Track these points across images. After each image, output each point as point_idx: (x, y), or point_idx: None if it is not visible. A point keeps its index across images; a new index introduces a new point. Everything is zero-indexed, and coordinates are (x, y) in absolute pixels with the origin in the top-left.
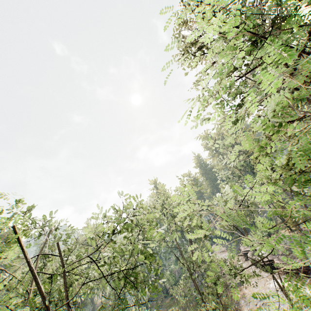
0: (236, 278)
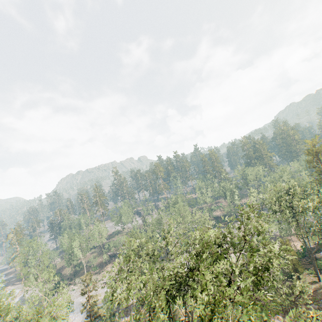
0: None
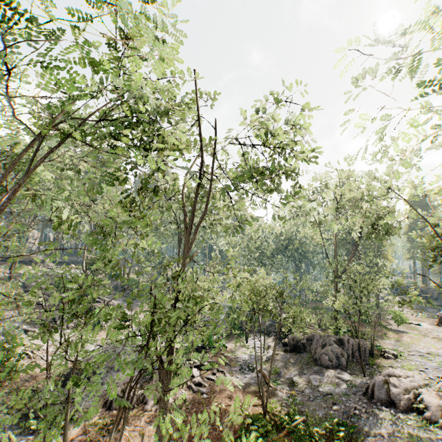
0: (401, 327)
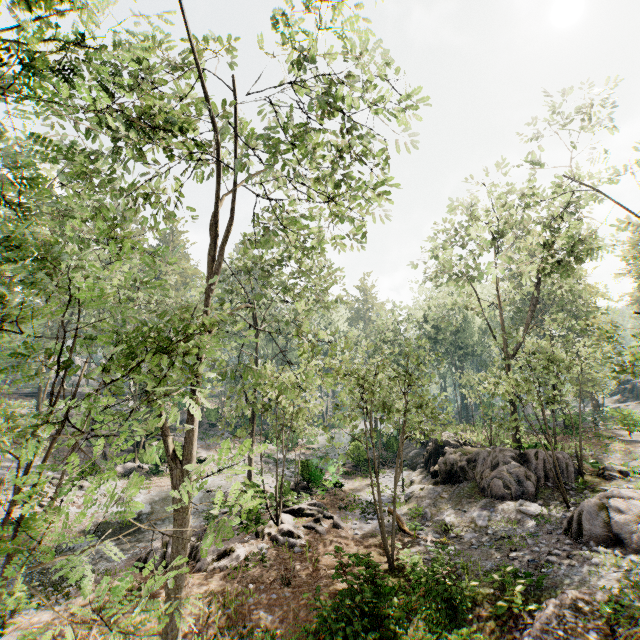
0: (635, 437)
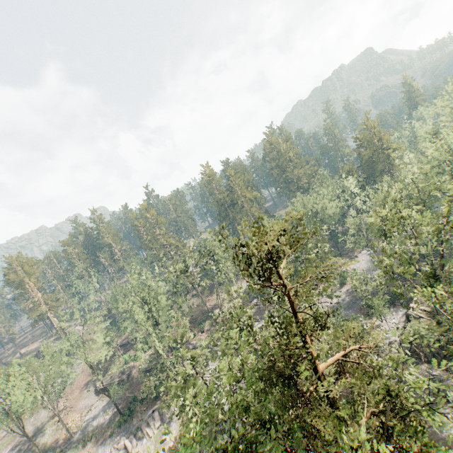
0: None
